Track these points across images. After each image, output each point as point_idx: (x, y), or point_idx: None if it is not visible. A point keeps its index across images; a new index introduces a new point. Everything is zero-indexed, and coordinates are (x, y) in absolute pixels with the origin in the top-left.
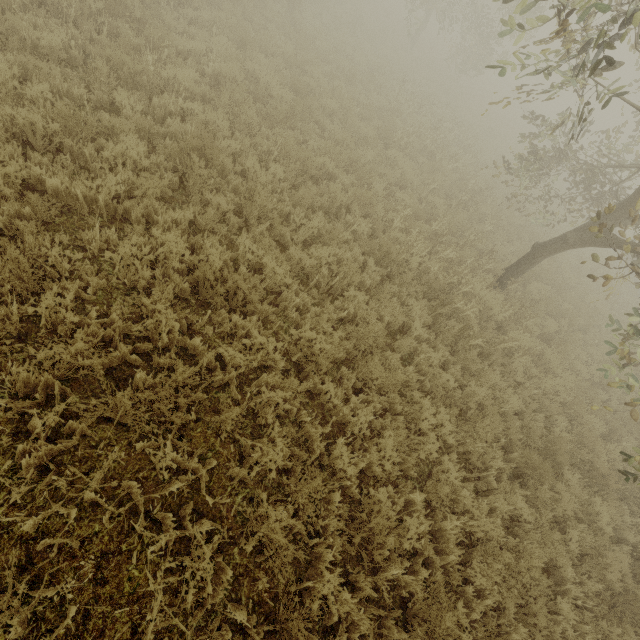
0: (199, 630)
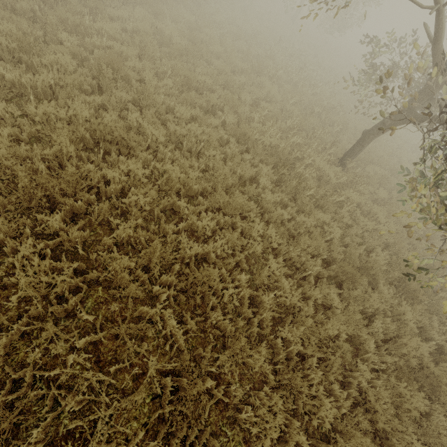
0: (65, 327)
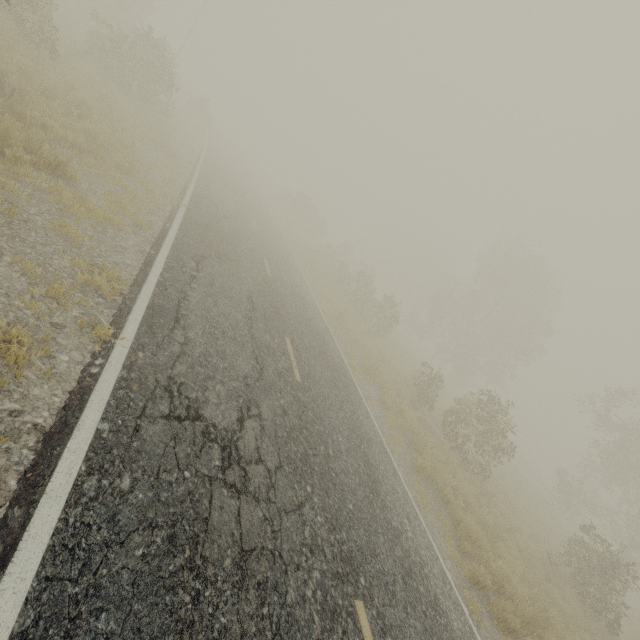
0: None
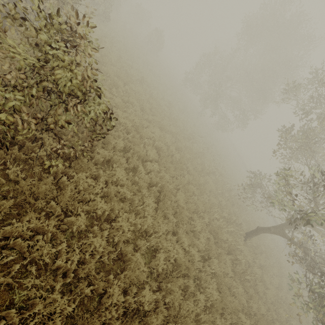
0: None
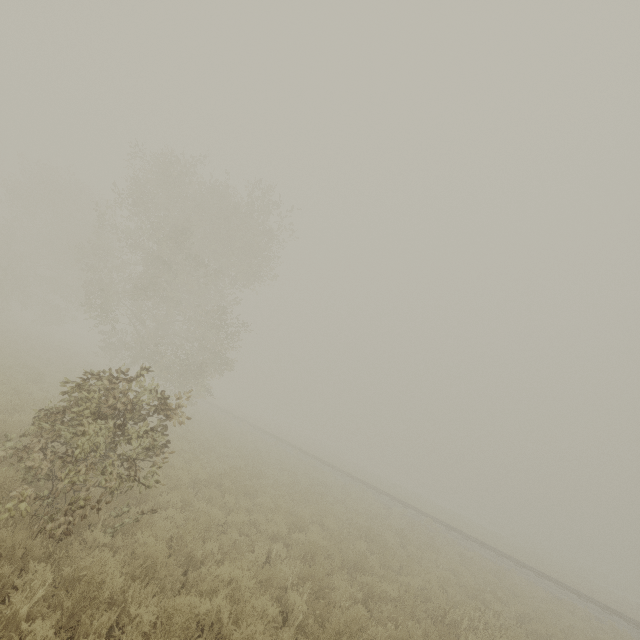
0: None
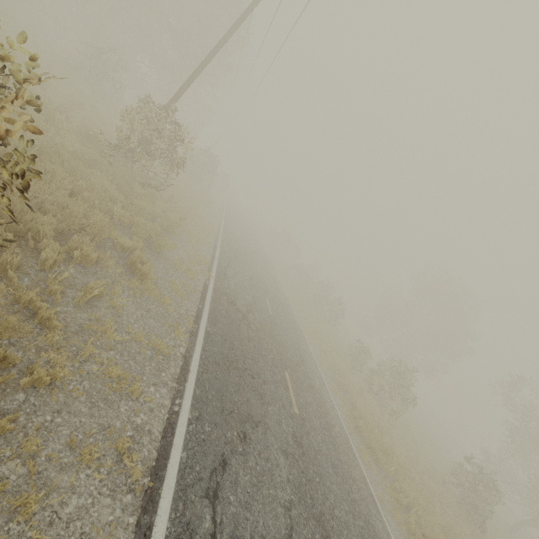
0: None
